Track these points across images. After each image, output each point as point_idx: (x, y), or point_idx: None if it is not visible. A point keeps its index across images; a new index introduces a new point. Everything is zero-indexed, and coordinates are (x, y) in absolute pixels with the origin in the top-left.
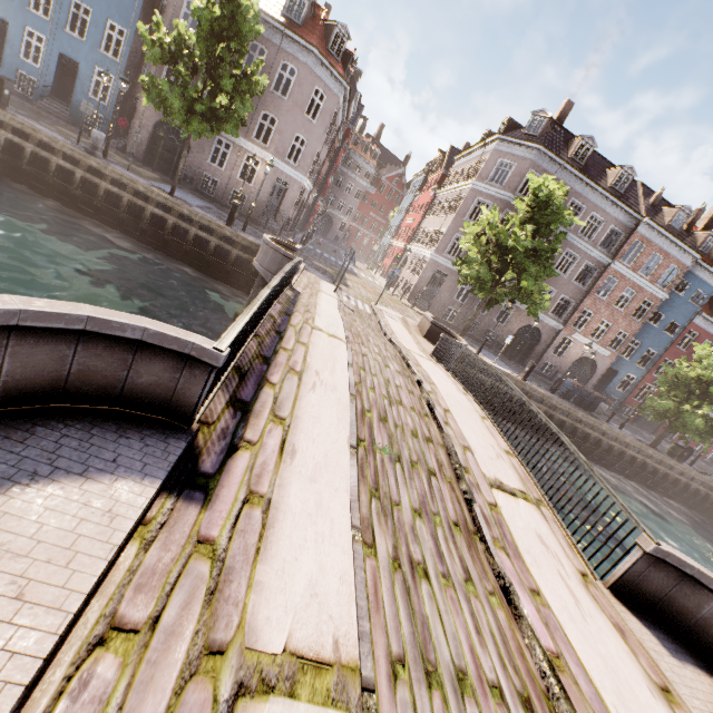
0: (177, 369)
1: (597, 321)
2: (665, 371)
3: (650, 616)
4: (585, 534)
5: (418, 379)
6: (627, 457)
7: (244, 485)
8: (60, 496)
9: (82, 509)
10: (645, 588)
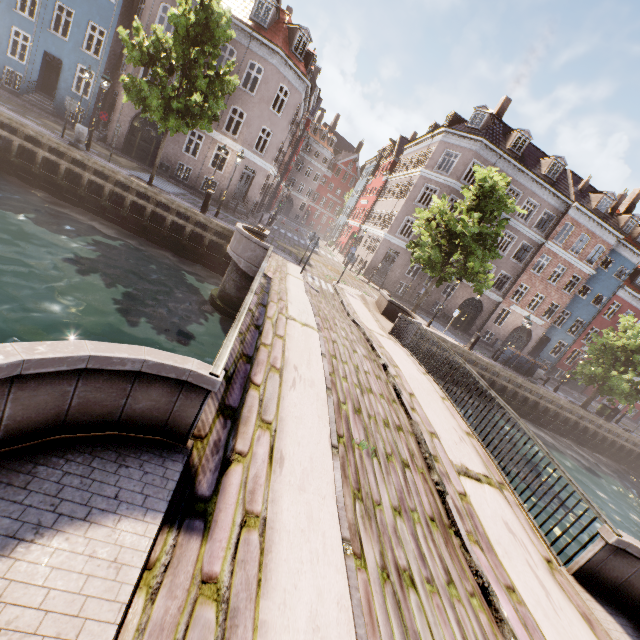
0: (174, 393)
1: (533, 294)
2: (594, 340)
3: (611, 601)
4: (547, 519)
5: (383, 363)
6: (561, 417)
7: (240, 504)
8: (65, 549)
9: (88, 563)
10: (606, 574)
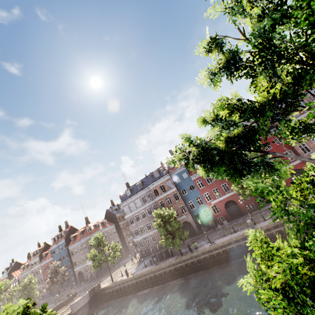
0: None
1: None
2: None
3: None
4: None
5: None
6: (172, 270)
7: None
8: None
9: None
10: None
